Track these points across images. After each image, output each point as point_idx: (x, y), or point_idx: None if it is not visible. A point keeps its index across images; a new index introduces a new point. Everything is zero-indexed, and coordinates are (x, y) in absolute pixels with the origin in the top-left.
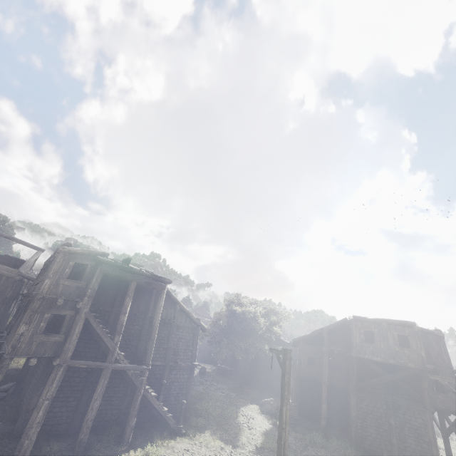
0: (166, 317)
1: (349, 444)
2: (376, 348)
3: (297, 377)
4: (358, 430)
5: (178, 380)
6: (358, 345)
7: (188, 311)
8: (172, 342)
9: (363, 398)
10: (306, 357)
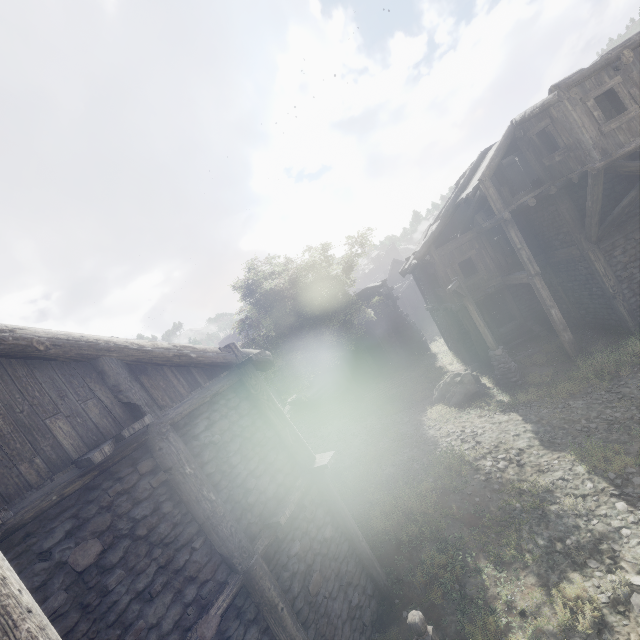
0: (91, 441)
1: (617, 333)
2: (634, 117)
3: (460, 310)
4: (629, 302)
5: (313, 551)
6: (597, 138)
7: (172, 348)
8: (203, 493)
9: (613, 246)
10: (456, 267)
